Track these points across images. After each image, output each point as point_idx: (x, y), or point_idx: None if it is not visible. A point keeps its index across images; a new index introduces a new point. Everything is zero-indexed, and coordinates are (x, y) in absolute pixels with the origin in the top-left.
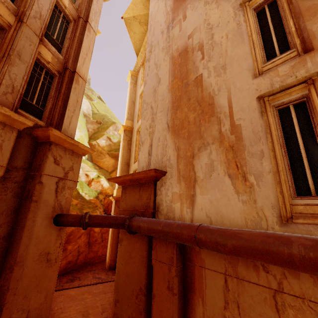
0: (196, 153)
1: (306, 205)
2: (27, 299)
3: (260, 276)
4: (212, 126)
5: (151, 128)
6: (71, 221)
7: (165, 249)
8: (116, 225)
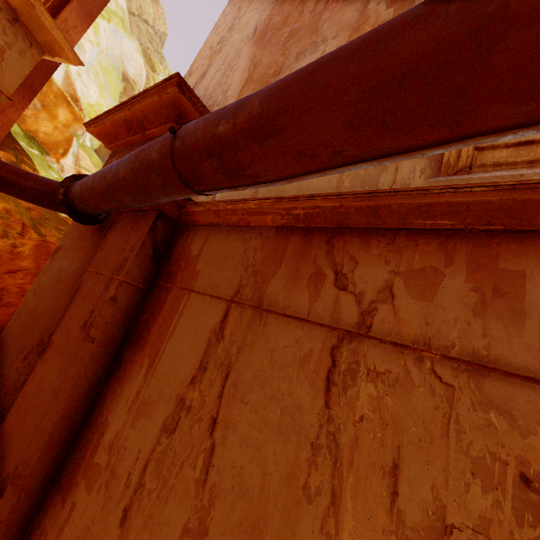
0: (289, 64)
1: (520, 145)
2: None
3: (319, 299)
4: (350, 4)
5: (220, 44)
6: None
7: (122, 244)
8: (46, 194)
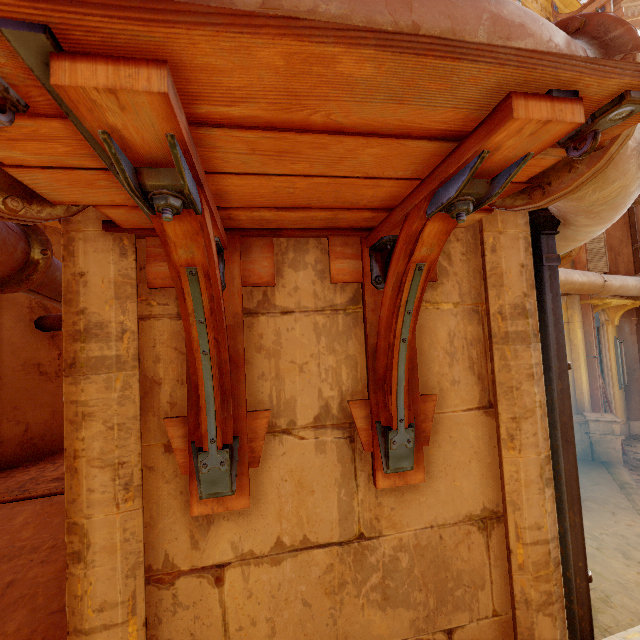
0: None
1: None
2: (20, 411)
3: None
4: None
5: None
6: (52, 323)
7: None
8: None
